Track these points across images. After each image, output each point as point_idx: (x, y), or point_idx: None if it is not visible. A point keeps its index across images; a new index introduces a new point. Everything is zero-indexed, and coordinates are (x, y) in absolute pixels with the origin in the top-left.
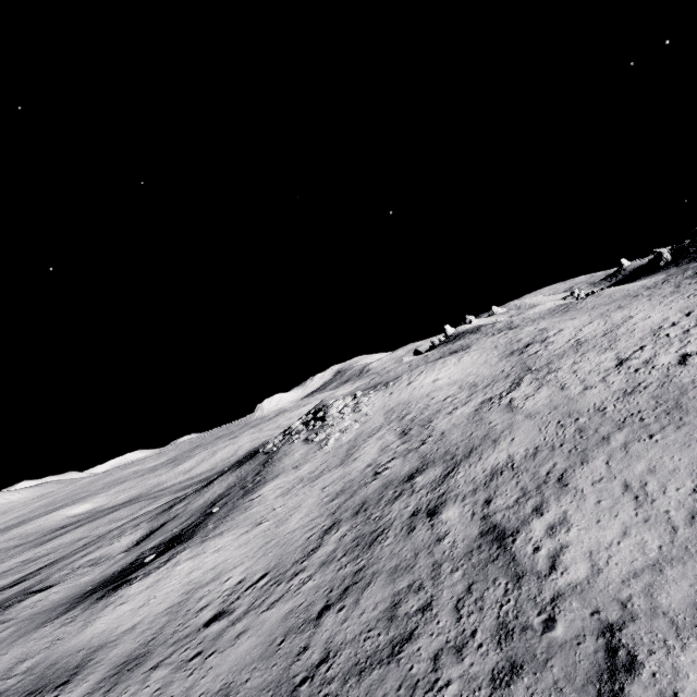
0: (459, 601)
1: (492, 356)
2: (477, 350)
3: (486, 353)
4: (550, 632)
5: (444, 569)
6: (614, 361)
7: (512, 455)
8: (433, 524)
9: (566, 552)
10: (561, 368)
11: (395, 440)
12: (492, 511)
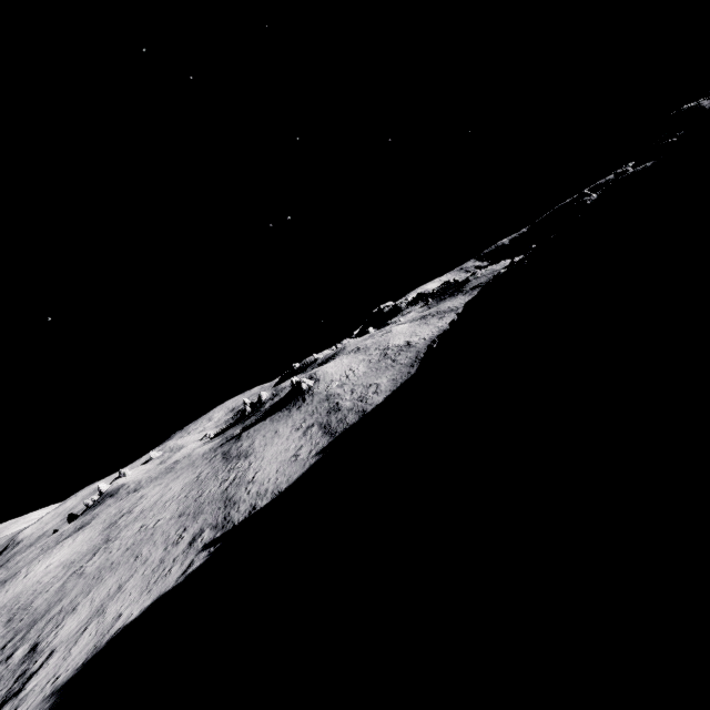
0: (7, 681)
1: (97, 531)
2: (92, 526)
3: (95, 529)
4: (34, 665)
5: (5, 675)
6: (140, 527)
7: (64, 605)
8: (8, 662)
9: (57, 637)
10: (120, 537)
11: (1, 629)
12: (40, 638)
